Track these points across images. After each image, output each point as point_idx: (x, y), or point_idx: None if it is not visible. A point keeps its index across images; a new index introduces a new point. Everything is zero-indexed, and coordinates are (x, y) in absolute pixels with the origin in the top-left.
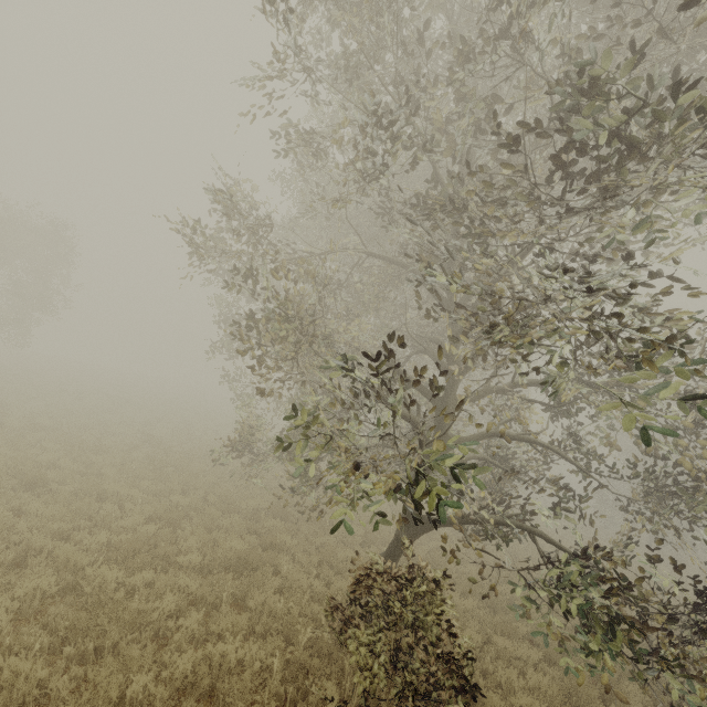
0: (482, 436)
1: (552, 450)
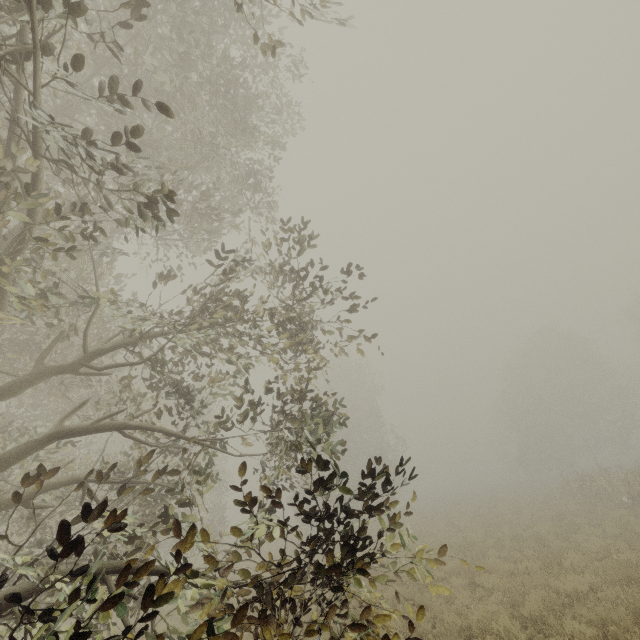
0: (29, 447)
1: (153, 429)
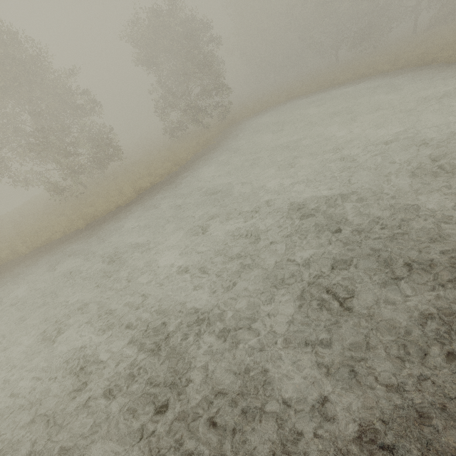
0: None
1: None
